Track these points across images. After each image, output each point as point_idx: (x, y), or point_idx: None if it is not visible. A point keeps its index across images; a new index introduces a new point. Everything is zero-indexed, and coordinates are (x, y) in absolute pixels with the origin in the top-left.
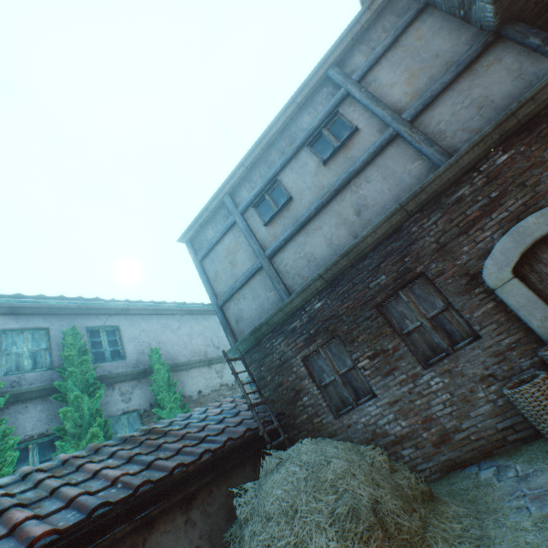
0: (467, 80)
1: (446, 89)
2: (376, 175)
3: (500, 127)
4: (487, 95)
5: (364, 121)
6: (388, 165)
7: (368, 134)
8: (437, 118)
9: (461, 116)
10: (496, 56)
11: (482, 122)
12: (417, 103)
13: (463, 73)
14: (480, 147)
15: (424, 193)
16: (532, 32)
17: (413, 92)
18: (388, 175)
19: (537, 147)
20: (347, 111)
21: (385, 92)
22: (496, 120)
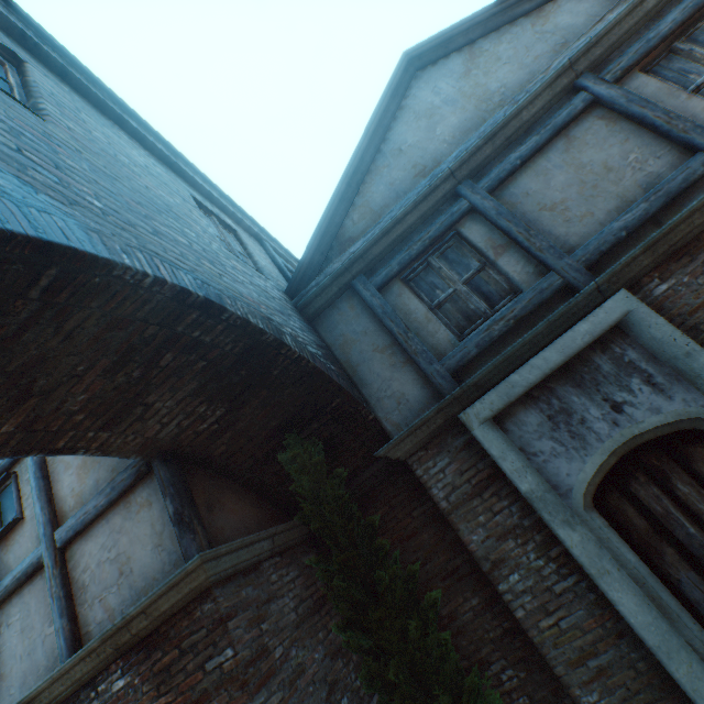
0: (122, 514)
1: (104, 513)
2: (18, 618)
3: (115, 636)
4: (131, 555)
5: (33, 506)
6: (32, 608)
7: (30, 533)
8: (88, 559)
9: (105, 571)
10: (150, 494)
11: (118, 600)
12: (71, 521)
13: (122, 498)
14: (95, 658)
15: (34, 703)
16: (171, 489)
17: (80, 492)
18: (28, 626)
19: (149, 688)
20: (24, 475)
21: (59, 473)
22: (101, 632)
